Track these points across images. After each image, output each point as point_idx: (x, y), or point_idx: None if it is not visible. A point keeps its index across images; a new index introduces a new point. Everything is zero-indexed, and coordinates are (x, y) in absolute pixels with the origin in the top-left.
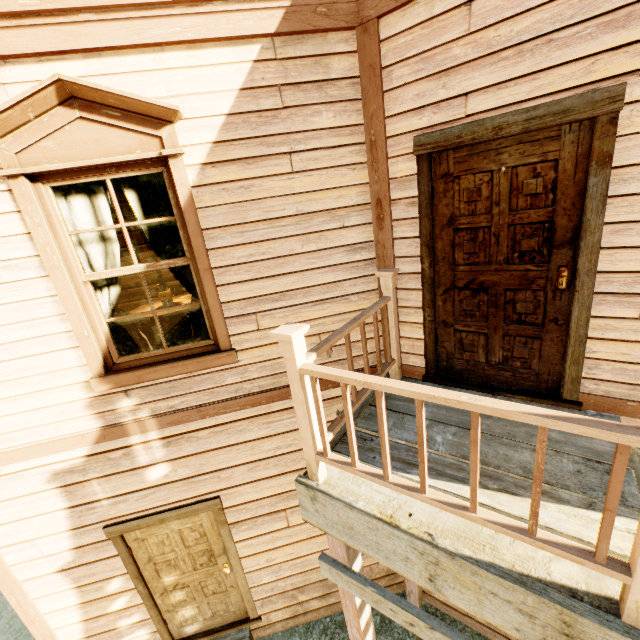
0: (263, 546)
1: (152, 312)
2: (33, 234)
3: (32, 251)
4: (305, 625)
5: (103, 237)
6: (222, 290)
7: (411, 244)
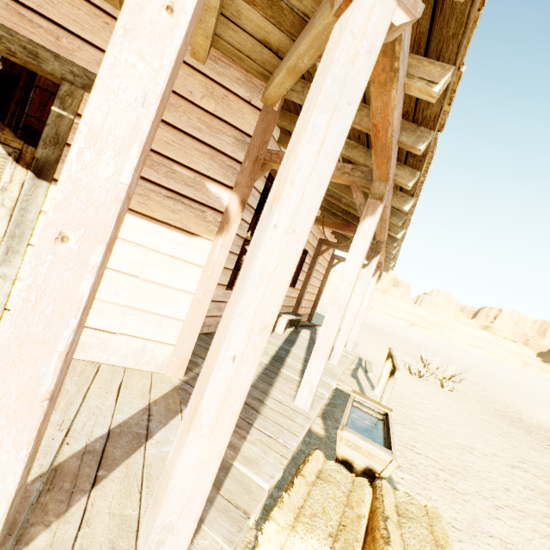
0: None
1: None
2: None
3: None
4: None
5: None
6: None
7: None
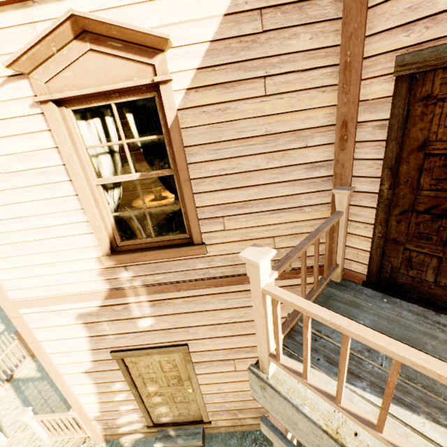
0: (216, 380)
1: (144, 210)
2: (60, 148)
3: (60, 161)
4: (241, 432)
5: (110, 150)
6: (197, 197)
7: (372, 165)
